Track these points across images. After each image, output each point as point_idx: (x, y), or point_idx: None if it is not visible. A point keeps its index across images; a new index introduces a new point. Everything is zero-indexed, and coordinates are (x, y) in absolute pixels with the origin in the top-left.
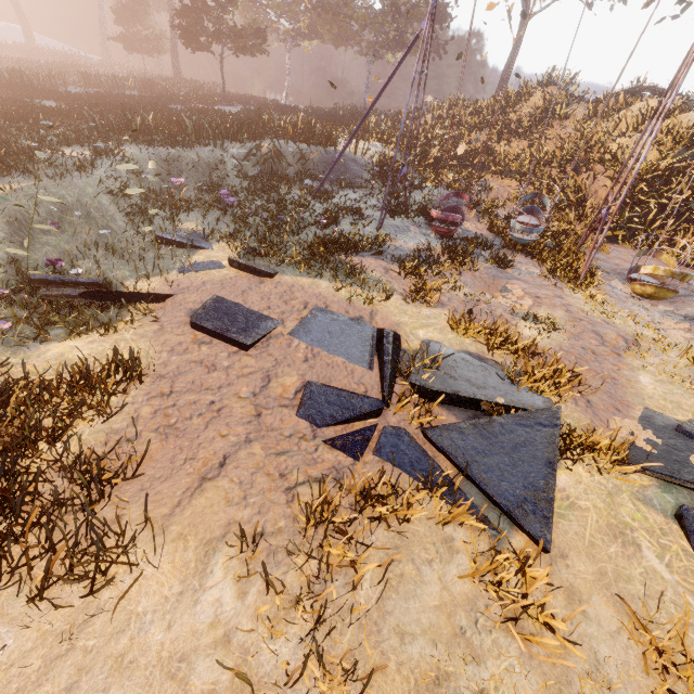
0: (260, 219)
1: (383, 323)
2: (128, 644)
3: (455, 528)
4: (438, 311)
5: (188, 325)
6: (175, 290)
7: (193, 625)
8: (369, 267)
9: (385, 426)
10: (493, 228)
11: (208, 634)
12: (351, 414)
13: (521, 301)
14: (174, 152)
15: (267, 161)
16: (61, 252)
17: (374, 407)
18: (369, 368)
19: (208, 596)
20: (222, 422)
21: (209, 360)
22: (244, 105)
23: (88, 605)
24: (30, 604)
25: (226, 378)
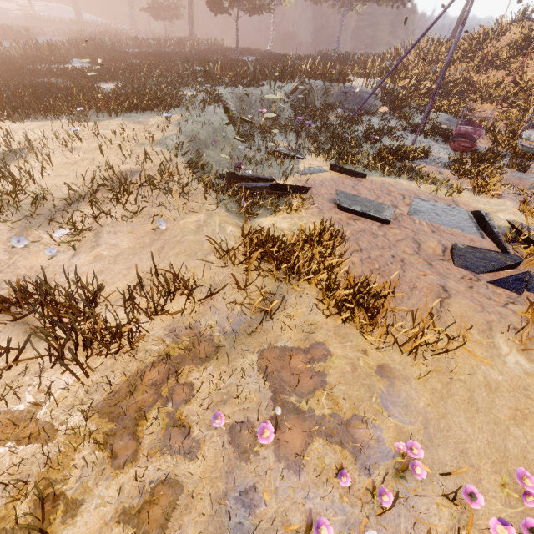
0: (326, 138)
1: (468, 209)
2: (485, 380)
3: None
4: (502, 201)
5: (335, 208)
6: (307, 186)
7: (514, 374)
8: (426, 170)
9: (530, 273)
10: (497, 142)
11: (529, 379)
12: (499, 265)
13: None
14: (244, 91)
15: (304, 95)
16: (216, 161)
17: (516, 260)
18: (481, 237)
19: (509, 360)
20: (412, 267)
21: (368, 230)
22: (250, 56)
23: (438, 359)
24: (401, 357)
25: (388, 242)
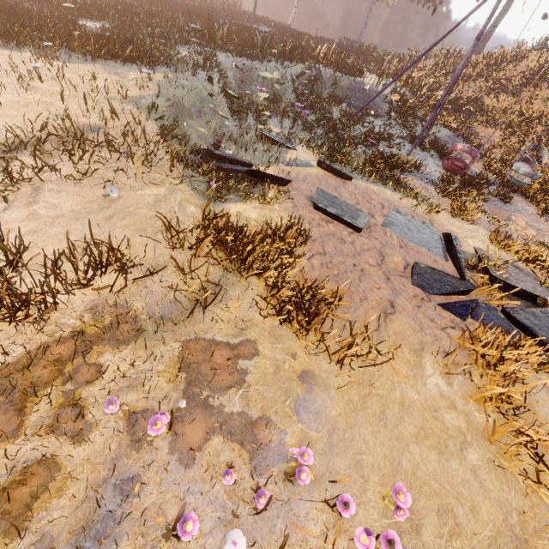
0: (322, 132)
1: (441, 230)
2: (401, 397)
3: (540, 374)
4: (475, 228)
5: (311, 207)
6: (289, 178)
7: (430, 395)
8: (413, 184)
9: (478, 302)
10: (489, 168)
11: (442, 401)
12: (452, 290)
13: (525, 231)
14: (247, 63)
15: (311, 82)
16: (198, 134)
17: (468, 287)
18: (445, 260)
19: (430, 381)
20: (369, 279)
21: (338, 235)
22: (267, 26)
23: (363, 372)
24: (329, 365)
25: (354, 250)
